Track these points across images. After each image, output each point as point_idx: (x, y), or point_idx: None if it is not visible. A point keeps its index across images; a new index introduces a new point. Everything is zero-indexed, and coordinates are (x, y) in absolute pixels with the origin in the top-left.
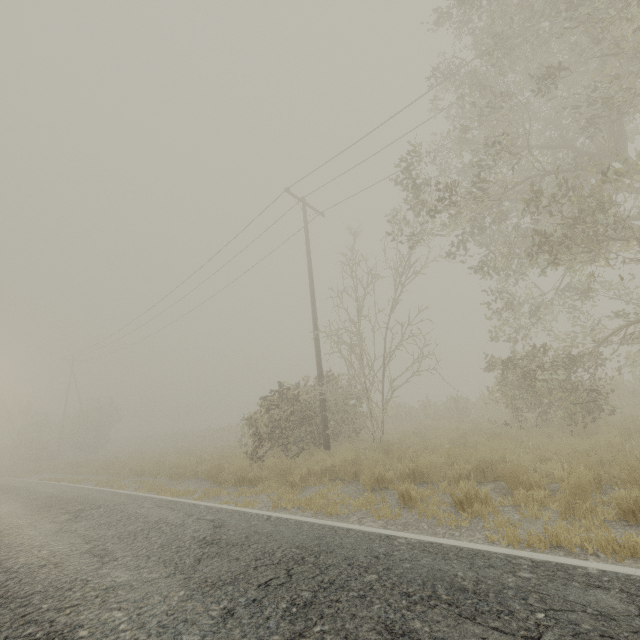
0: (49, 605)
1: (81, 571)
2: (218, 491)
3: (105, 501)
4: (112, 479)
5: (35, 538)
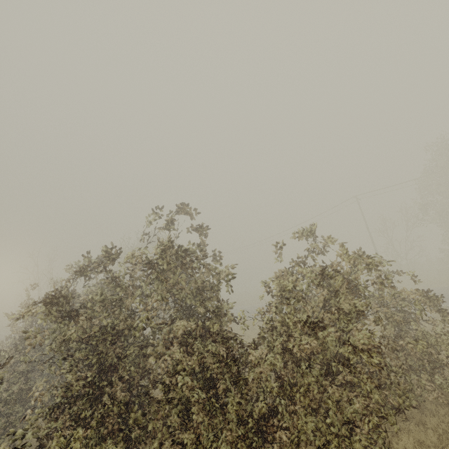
0: None
1: None
2: None
3: None
4: None
5: None
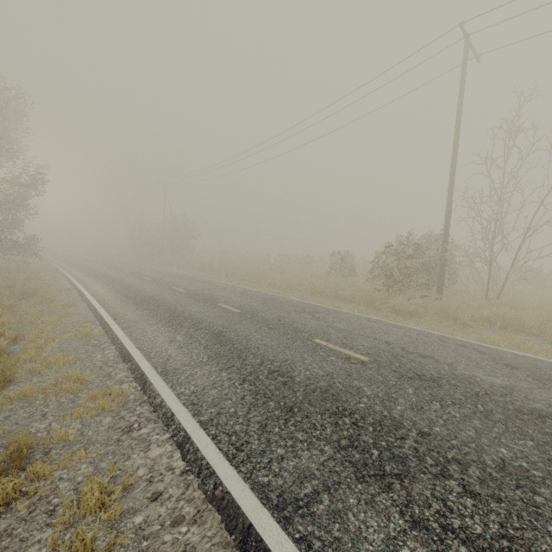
0: (479, 390)
1: (442, 368)
2: (394, 316)
3: (307, 307)
4: (255, 285)
5: (326, 330)
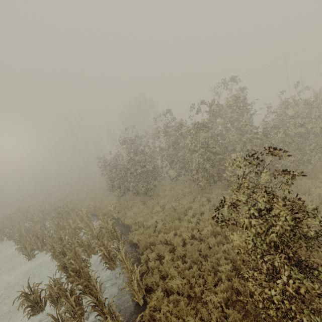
0: None
1: None
2: None
3: None
4: None
5: None
